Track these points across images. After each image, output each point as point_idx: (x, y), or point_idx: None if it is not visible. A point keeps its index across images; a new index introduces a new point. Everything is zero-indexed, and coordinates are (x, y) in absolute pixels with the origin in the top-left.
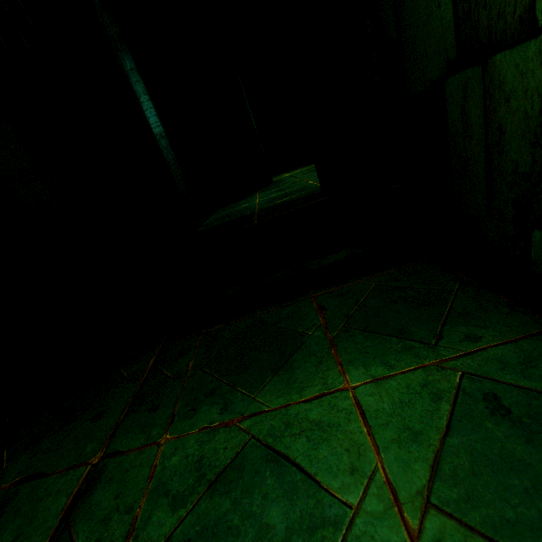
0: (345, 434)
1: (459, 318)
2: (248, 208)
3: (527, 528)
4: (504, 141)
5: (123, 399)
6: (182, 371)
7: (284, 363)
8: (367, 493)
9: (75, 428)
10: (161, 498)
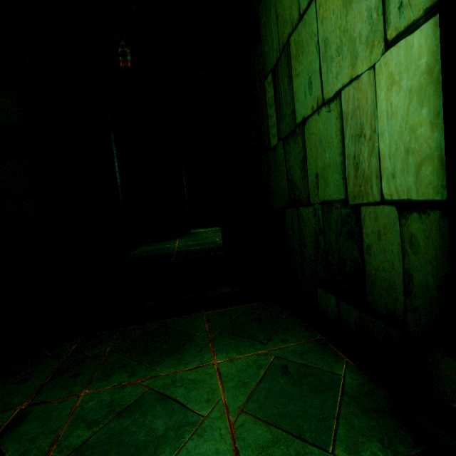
0: (207, 385)
1: (282, 331)
2: (169, 248)
3: (281, 415)
4: (305, 242)
5: (47, 369)
6: (101, 353)
7: (178, 350)
8: (213, 409)
9: (0, 388)
10: (80, 423)
